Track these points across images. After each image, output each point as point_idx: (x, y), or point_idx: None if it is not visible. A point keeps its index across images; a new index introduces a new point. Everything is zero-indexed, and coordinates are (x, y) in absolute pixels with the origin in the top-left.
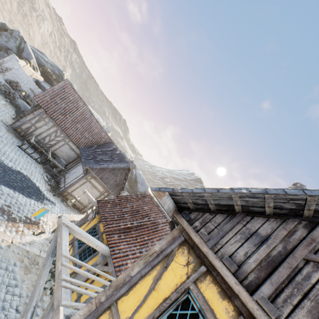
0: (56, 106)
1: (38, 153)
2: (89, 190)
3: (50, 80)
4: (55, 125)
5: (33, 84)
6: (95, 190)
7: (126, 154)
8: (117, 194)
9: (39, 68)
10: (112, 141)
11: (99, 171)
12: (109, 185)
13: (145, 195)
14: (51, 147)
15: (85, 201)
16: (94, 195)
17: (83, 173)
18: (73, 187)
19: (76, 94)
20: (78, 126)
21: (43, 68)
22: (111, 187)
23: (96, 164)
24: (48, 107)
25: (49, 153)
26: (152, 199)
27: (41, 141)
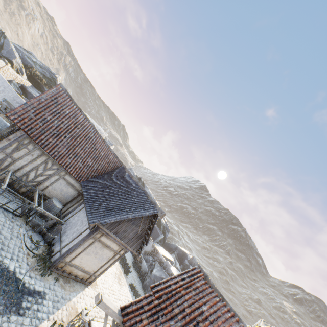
0: (45, 125)
1: (15, 202)
2: (99, 251)
3: (40, 85)
4: (43, 153)
5: (12, 91)
6: (107, 250)
7: (132, 170)
8: (137, 249)
9: (25, 70)
10: (122, 164)
11: (114, 224)
12: (127, 240)
13: (194, 272)
14: (38, 185)
15: (92, 268)
16: (105, 257)
17: (89, 228)
18: (73, 253)
19: (74, 105)
20: (78, 151)
21: (30, 70)
22: (130, 241)
23: (109, 215)
24: (31, 127)
25: (35, 197)
26: (207, 281)
27: (21, 179)
